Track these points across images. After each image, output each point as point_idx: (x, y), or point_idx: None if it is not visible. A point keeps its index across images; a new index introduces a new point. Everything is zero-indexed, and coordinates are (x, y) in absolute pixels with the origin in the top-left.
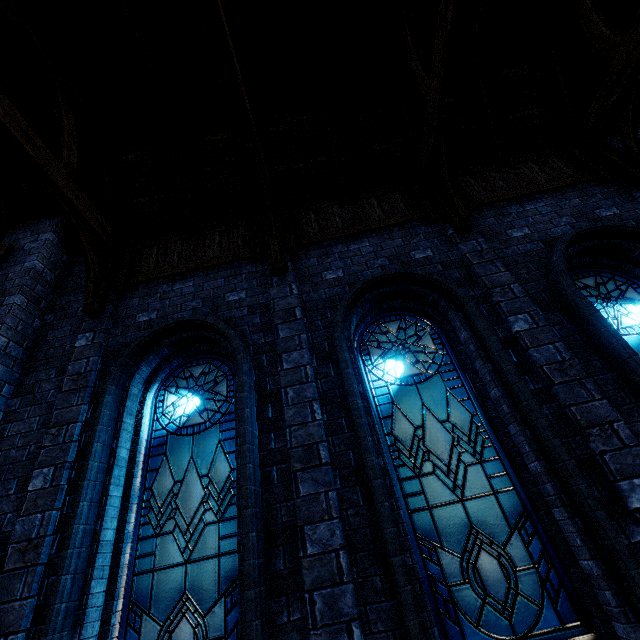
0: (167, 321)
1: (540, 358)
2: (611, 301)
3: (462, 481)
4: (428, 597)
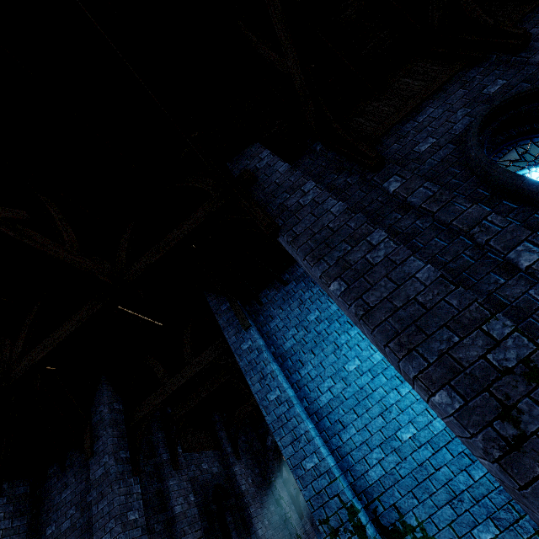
0: (480, 115)
1: None
2: None
3: None
4: None
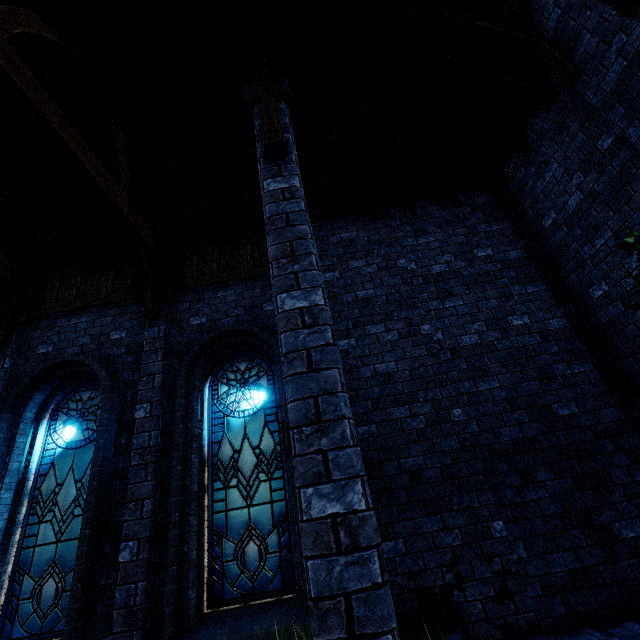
0: None
1: (135, 444)
2: (246, 386)
3: (65, 528)
4: (4, 607)
